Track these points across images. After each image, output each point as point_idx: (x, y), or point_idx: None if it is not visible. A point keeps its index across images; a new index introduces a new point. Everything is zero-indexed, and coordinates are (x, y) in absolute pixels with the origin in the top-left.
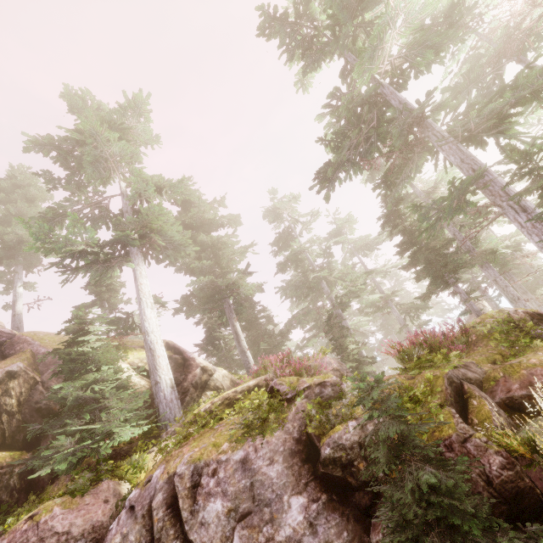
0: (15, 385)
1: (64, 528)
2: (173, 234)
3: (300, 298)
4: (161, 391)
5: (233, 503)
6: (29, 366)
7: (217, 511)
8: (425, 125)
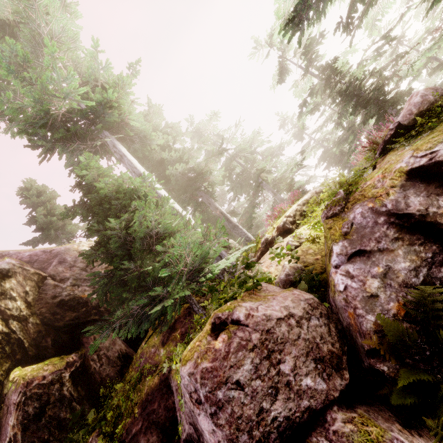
0: (13, 285)
1: (281, 313)
2: (139, 122)
3: (247, 193)
4: None
5: None
6: (22, 263)
7: None
8: None
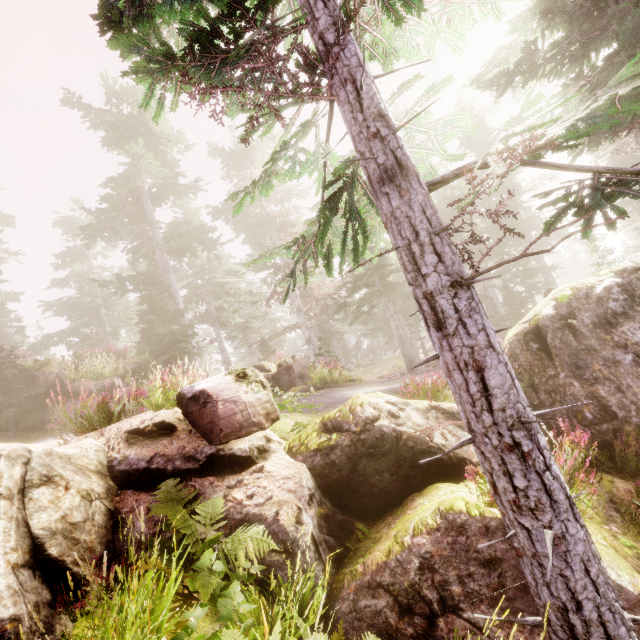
0: None
1: None
2: None
3: (70, 317)
4: None
5: None
6: None
7: None
8: (154, 232)
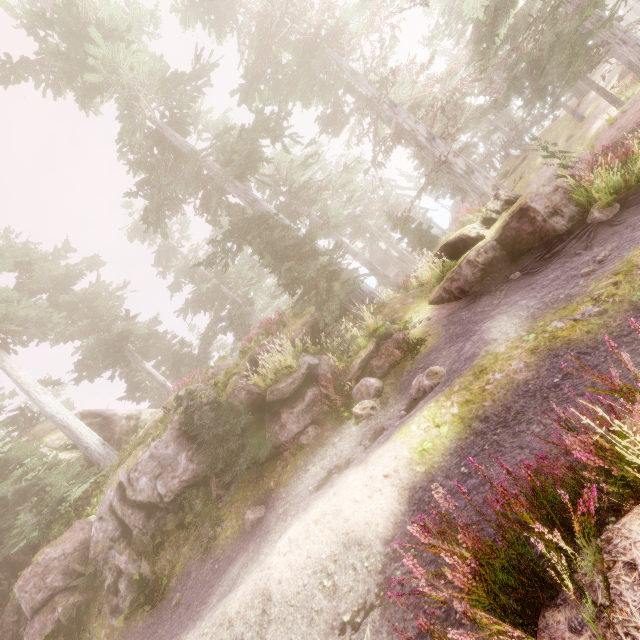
0: None
1: (59, 554)
2: (26, 313)
3: (205, 311)
4: (94, 452)
5: (152, 475)
6: None
7: (145, 483)
8: (206, 167)
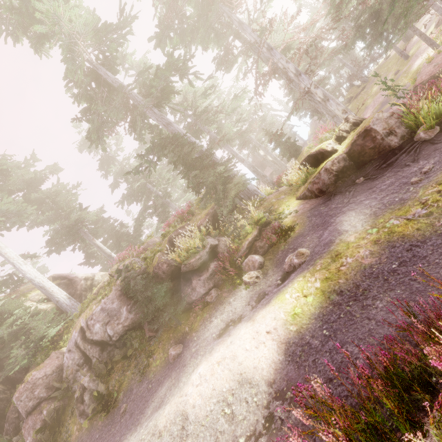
0: None
1: (42, 375)
2: (7, 207)
3: (137, 202)
4: (63, 304)
5: (103, 322)
6: None
7: (98, 328)
8: (132, 98)
